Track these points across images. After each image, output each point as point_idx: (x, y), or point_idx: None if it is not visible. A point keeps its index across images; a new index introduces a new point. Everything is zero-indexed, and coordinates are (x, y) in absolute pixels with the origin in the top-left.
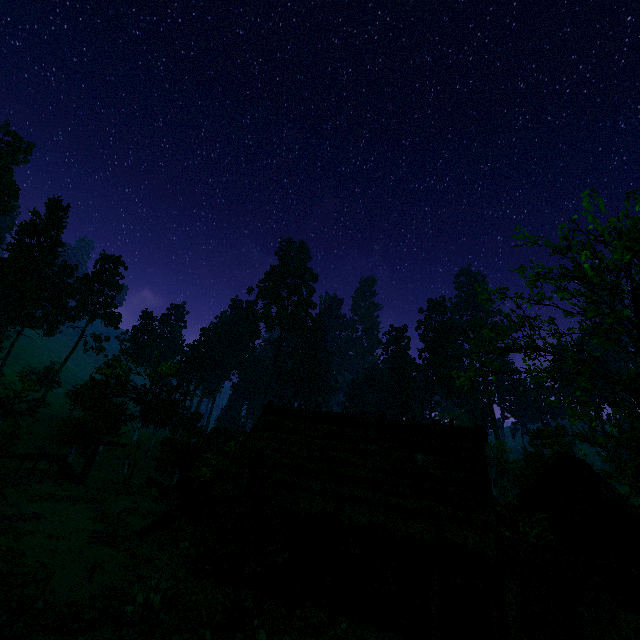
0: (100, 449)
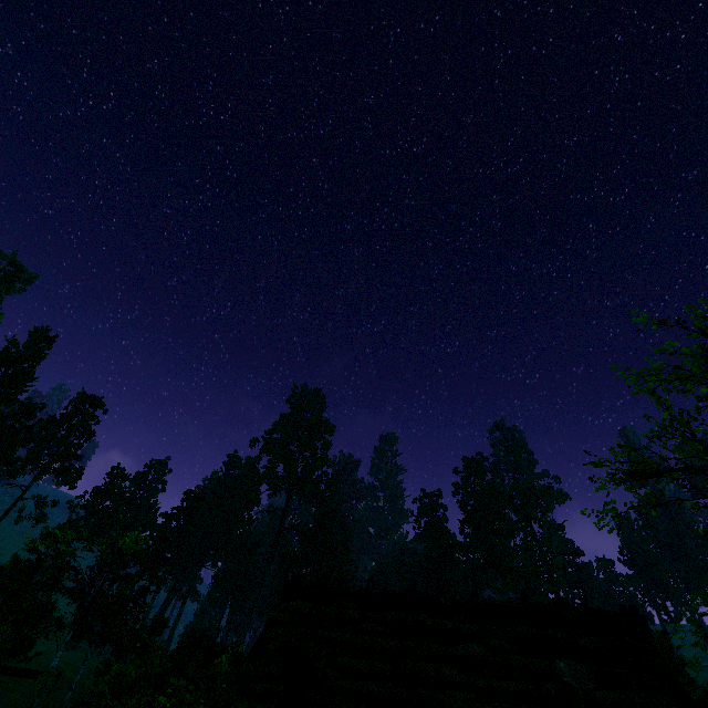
0: None
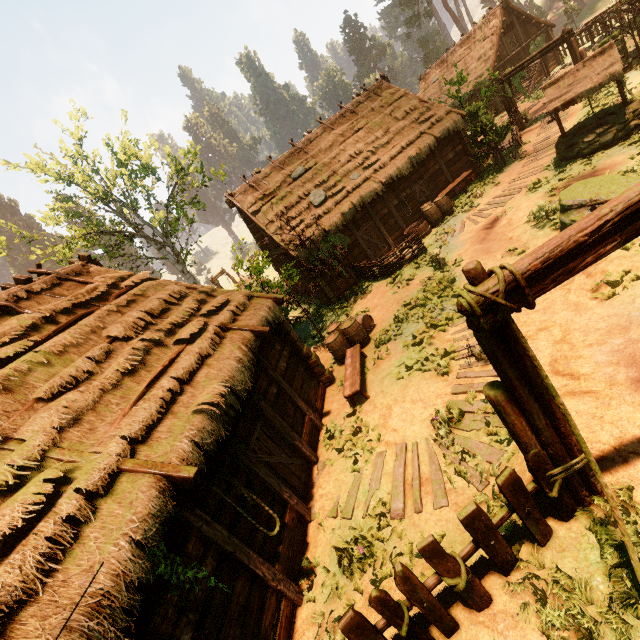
0: None
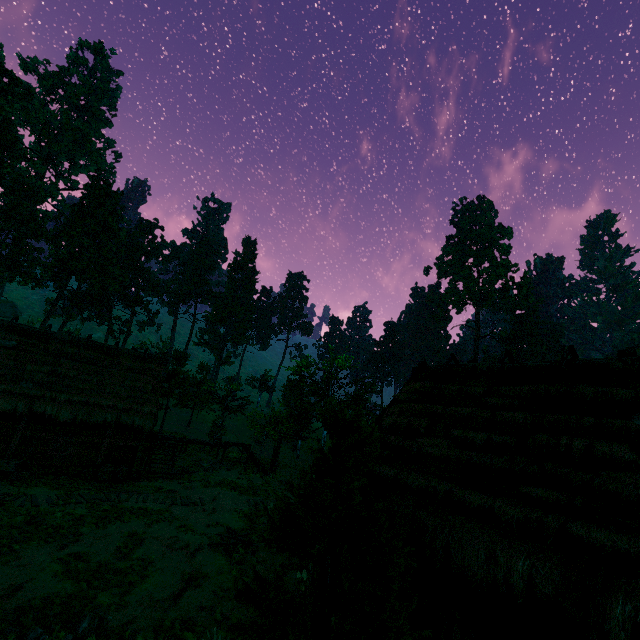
0: (299, 444)
